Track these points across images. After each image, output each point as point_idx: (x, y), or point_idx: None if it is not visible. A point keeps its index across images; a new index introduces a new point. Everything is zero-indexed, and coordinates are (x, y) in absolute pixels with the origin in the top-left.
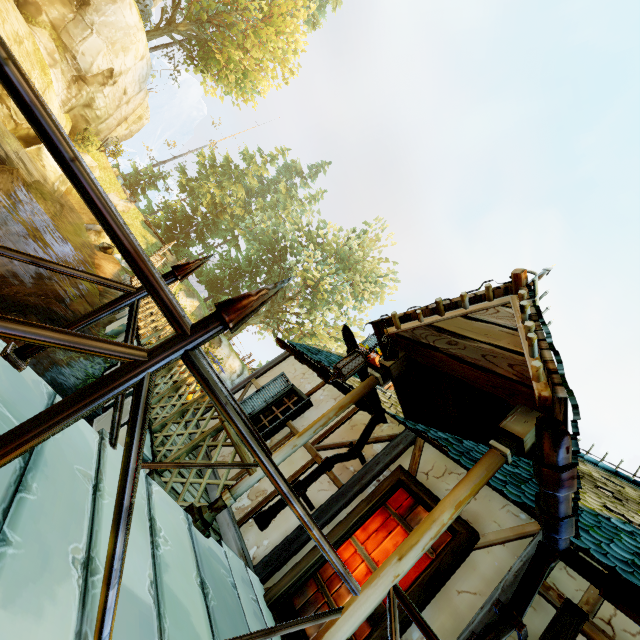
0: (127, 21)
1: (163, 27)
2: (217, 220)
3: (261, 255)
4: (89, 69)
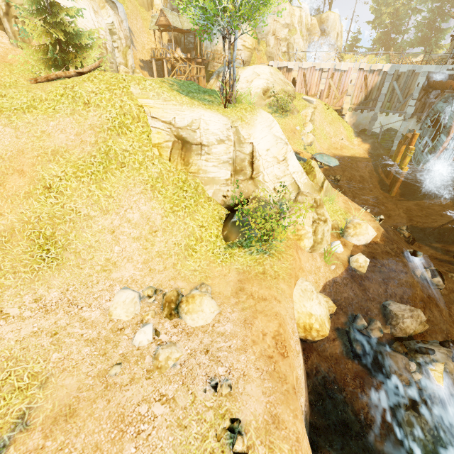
0: (332, 19)
1: (331, 1)
2: (399, 18)
3: (436, 1)
4: (335, 42)
